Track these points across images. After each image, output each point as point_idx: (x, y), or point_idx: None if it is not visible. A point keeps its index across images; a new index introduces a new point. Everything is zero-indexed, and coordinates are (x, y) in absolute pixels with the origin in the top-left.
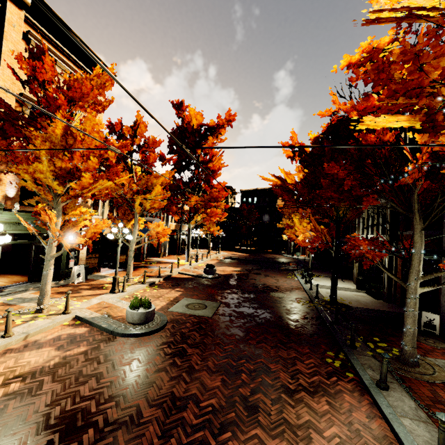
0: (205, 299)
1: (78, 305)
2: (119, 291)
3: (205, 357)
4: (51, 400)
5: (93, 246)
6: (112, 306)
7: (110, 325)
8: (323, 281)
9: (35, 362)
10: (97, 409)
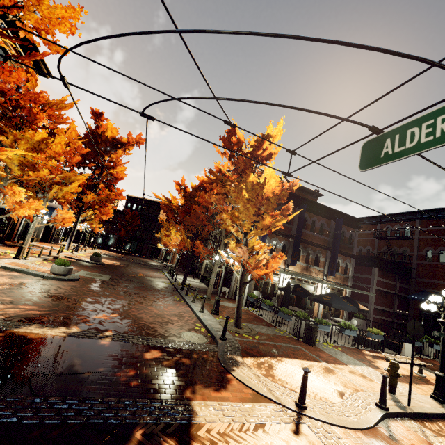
0: (99, 273)
1: None
2: (22, 258)
3: (112, 291)
4: (37, 292)
5: None
6: (27, 265)
7: (40, 273)
8: (181, 277)
9: (3, 281)
10: (66, 296)
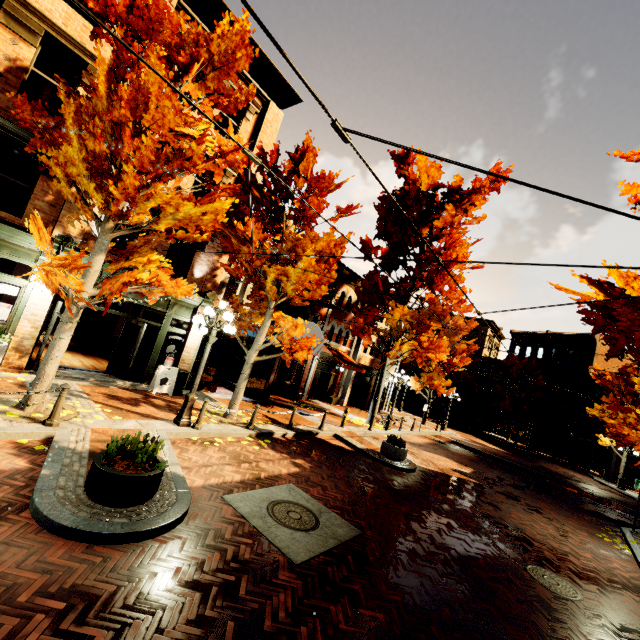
0: (333, 505)
1: (92, 420)
2: (190, 425)
3: None
4: None
5: (212, 348)
6: None
7: (55, 477)
8: None
9: None
10: None
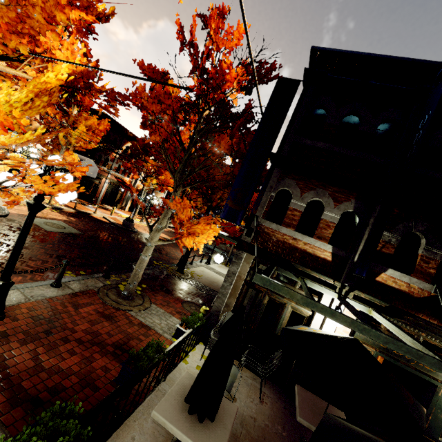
0: (77, 228)
1: None
2: None
3: None
4: None
5: None
6: None
7: None
8: (224, 269)
9: None
10: None
